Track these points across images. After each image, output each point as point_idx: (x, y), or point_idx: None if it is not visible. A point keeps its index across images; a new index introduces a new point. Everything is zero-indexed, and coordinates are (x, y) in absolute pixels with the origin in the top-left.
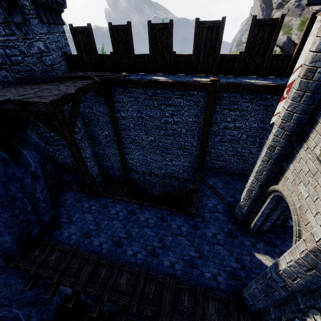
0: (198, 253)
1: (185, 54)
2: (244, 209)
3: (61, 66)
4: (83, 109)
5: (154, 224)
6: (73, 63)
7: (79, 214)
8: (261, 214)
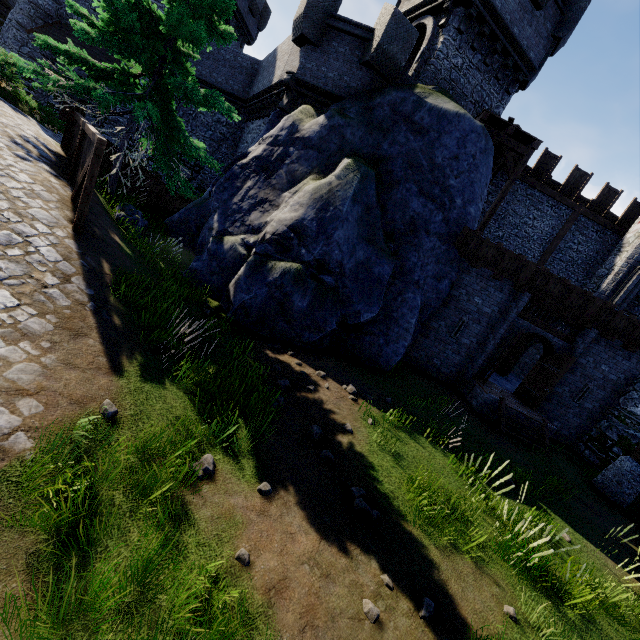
0: None
1: (557, 182)
2: (605, 294)
3: None
4: None
5: None
6: None
7: None
8: (625, 292)
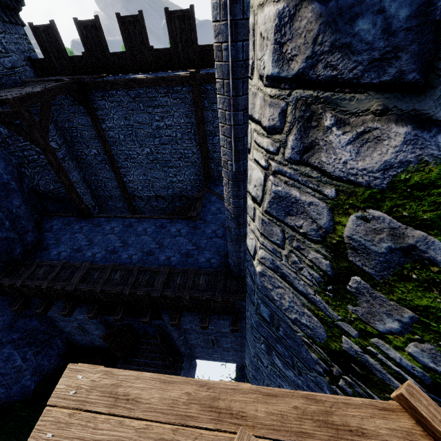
0: (196, 246)
1: (163, 48)
2: None
3: (25, 71)
4: (61, 123)
5: (152, 232)
6: (41, 70)
7: (69, 235)
8: None
